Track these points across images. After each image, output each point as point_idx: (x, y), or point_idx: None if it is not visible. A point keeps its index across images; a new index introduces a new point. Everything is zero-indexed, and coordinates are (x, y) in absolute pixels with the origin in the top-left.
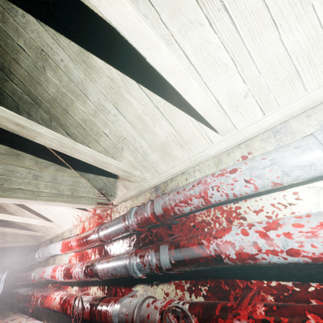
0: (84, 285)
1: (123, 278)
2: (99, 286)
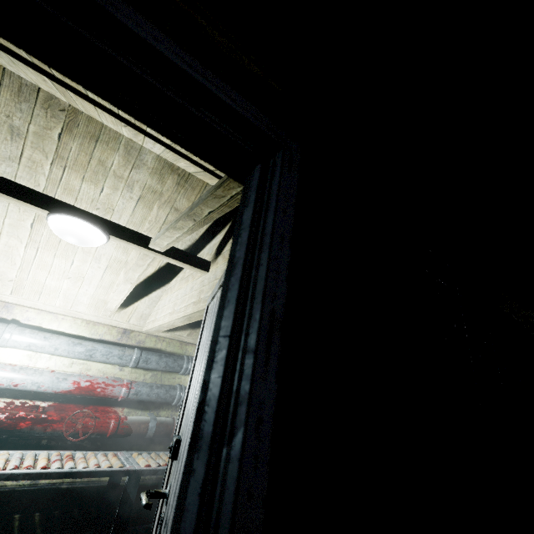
0: None
1: None
2: None
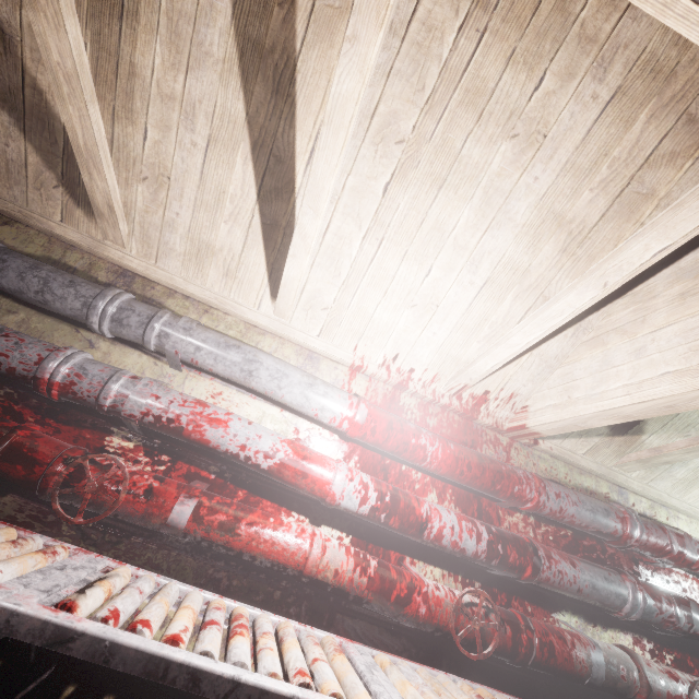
0: (384, 544)
1: (532, 589)
2: (453, 572)
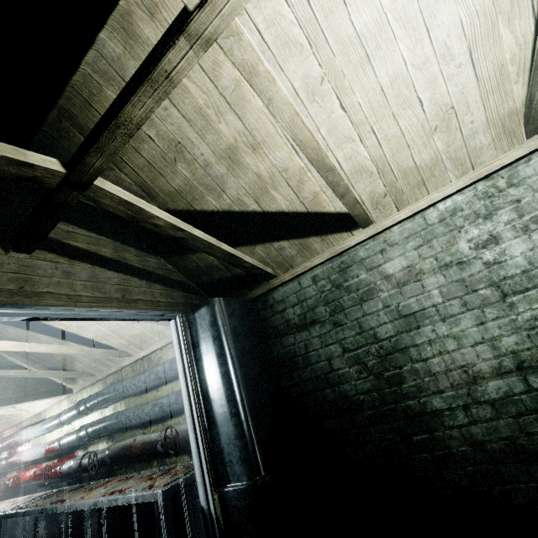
0: None
1: (4, 472)
2: None
